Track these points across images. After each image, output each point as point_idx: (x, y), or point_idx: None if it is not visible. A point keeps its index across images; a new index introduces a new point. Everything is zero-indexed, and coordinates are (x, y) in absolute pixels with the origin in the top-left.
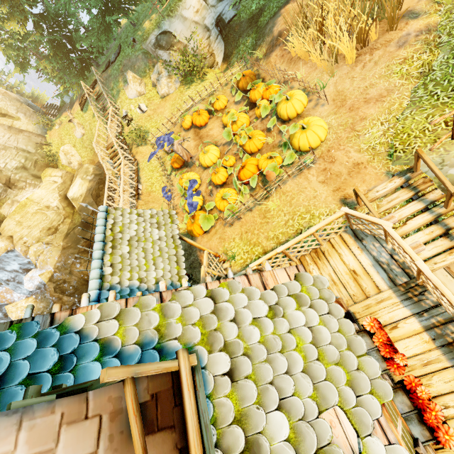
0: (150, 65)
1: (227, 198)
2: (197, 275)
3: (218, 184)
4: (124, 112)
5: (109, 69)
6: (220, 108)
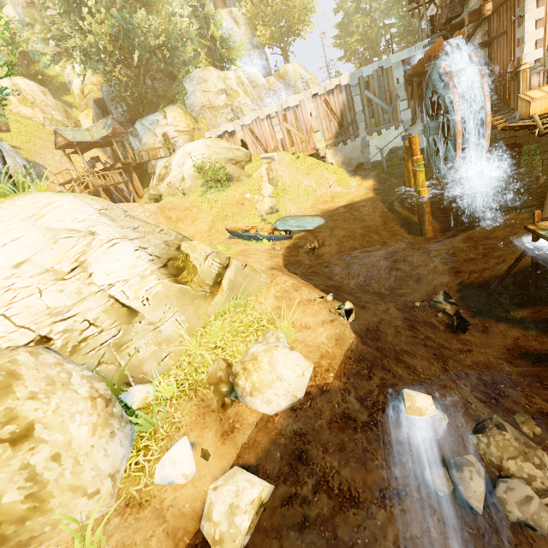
0: None
1: None
2: None
3: None
4: None
5: None
6: None
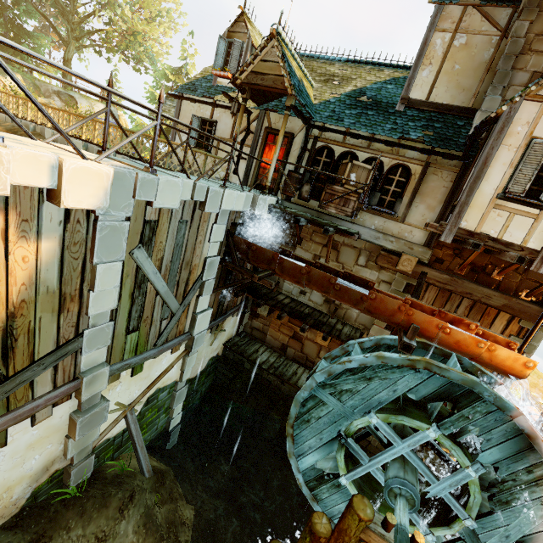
0: (36, 93)
1: None
2: None
3: None
4: None
5: None
6: None
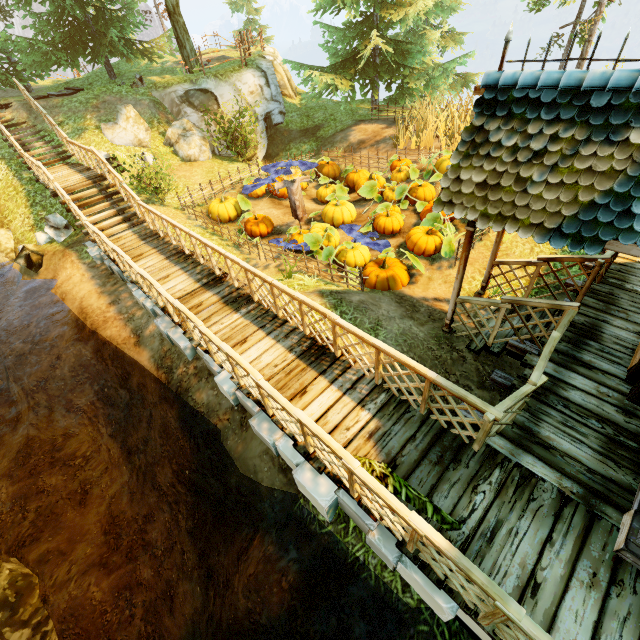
0: (162, 119)
1: (435, 233)
2: (456, 327)
3: (394, 229)
4: (104, 154)
5: (56, 99)
6: (302, 186)
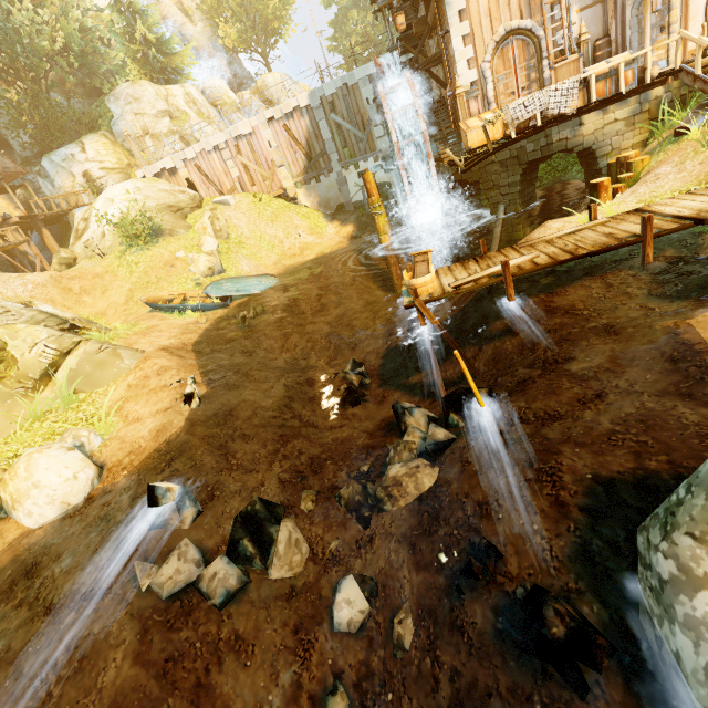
0: None
1: None
2: None
3: None
4: None
5: None
6: None
